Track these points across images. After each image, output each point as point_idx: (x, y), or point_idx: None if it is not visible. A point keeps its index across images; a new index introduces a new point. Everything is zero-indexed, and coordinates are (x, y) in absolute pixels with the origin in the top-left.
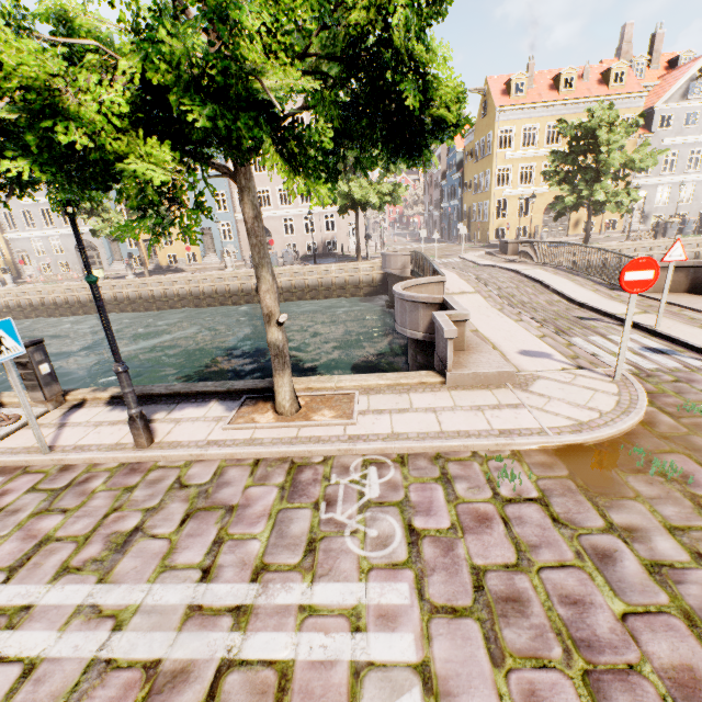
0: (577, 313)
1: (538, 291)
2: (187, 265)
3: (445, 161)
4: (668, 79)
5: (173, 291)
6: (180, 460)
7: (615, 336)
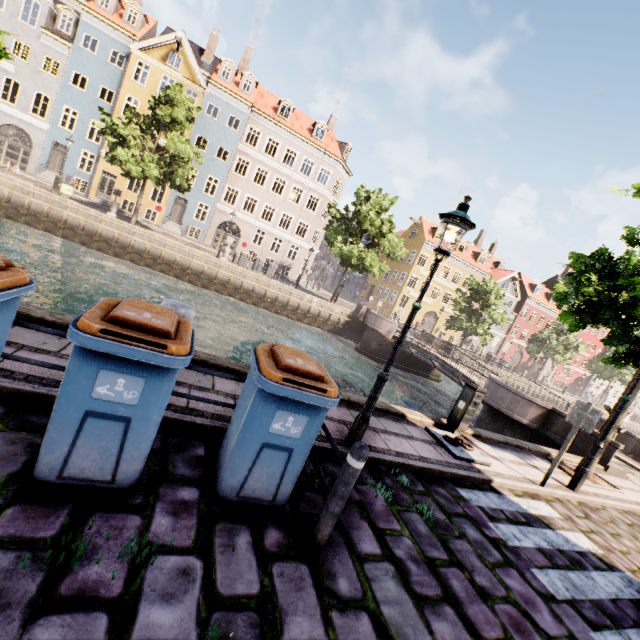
0: None
1: None
2: (141, 219)
3: None
4: (497, 273)
5: (162, 252)
6: (596, 504)
7: None
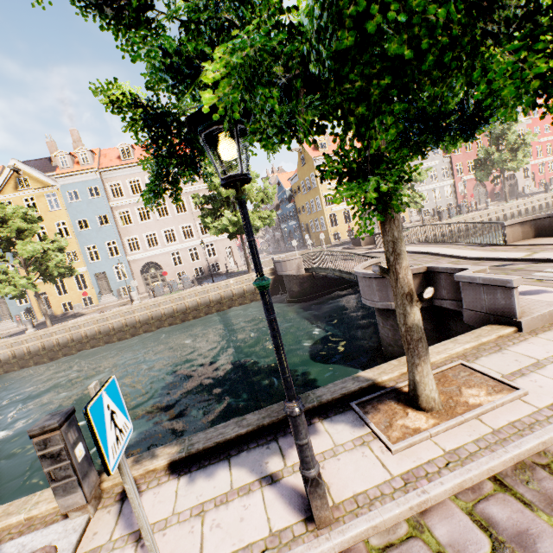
0: (487, 264)
1: (432, 258)
2: (83, 309)
3: (276, 198)
4: None
5: (81, 333)
6: (395, 522)
7: (549, 269)
